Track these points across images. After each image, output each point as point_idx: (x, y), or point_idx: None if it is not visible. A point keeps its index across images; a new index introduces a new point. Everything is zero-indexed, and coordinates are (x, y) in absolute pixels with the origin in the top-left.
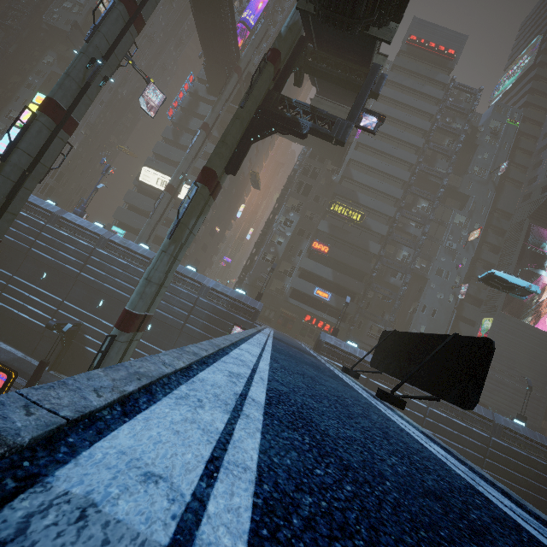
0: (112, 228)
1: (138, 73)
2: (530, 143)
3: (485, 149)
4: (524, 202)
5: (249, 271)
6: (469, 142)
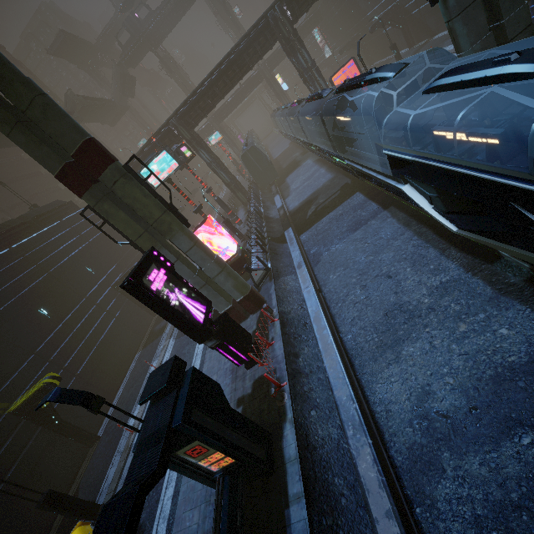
0: None
1: None
2: None
3: None
4: None
5: None
6: None
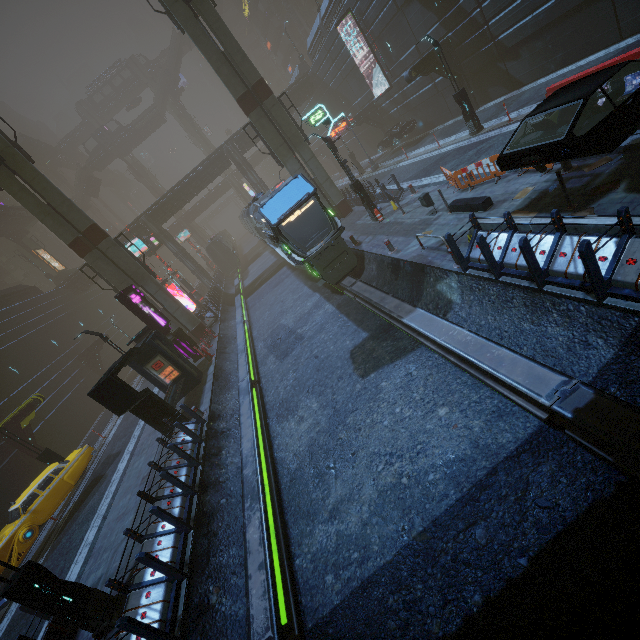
0: None
1: None
2: None
3: None
4: None
5: None
6: None
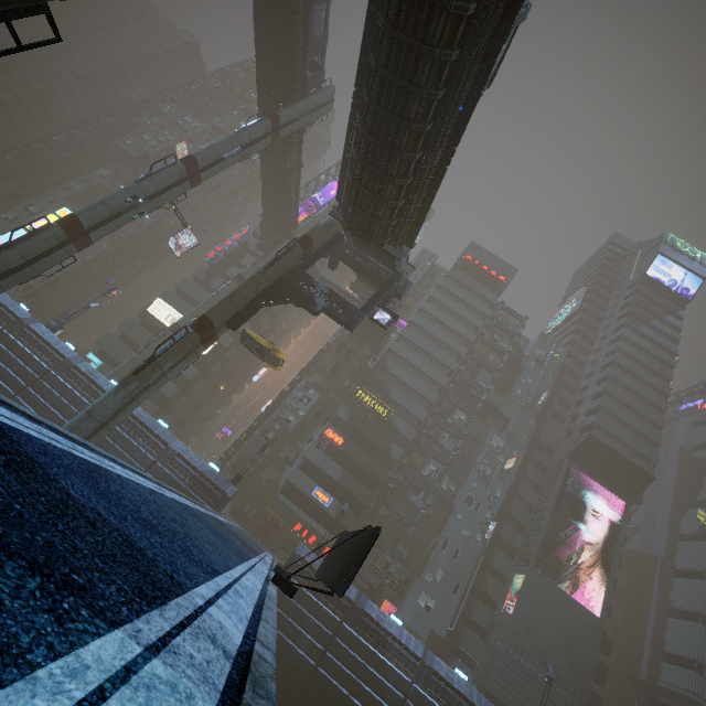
0: (88, 355)
1: (179, 217)
2: (574, 379)
3: (529, 375)
4: (565, 439)
5: (241, 447)
6: (514, 363)
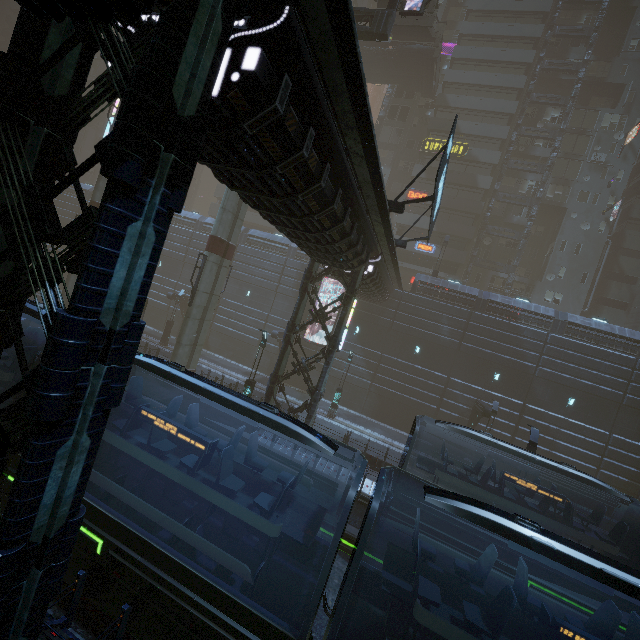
0: None
1: None
2: None
3: None
4: None
5: None
6: (621, 7)
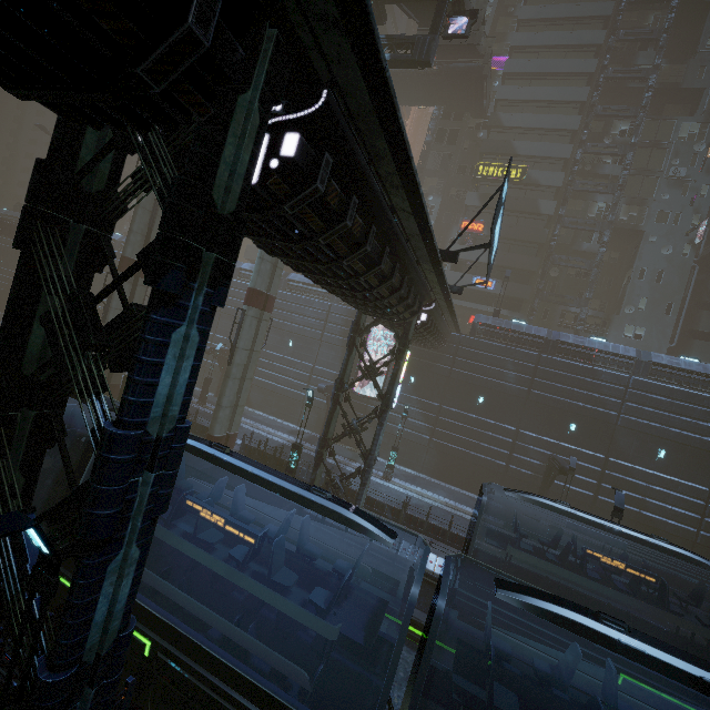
0: None
1: None
2: None
3: None
4: None
5: None
6: (694, 4)
